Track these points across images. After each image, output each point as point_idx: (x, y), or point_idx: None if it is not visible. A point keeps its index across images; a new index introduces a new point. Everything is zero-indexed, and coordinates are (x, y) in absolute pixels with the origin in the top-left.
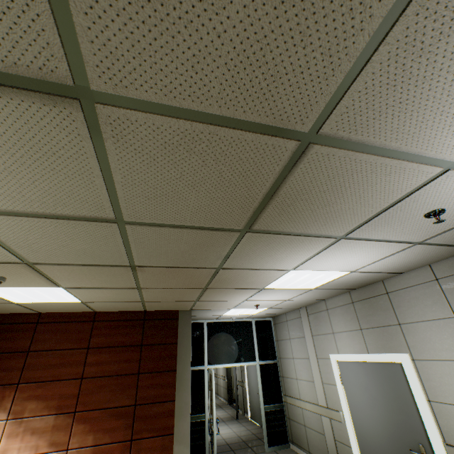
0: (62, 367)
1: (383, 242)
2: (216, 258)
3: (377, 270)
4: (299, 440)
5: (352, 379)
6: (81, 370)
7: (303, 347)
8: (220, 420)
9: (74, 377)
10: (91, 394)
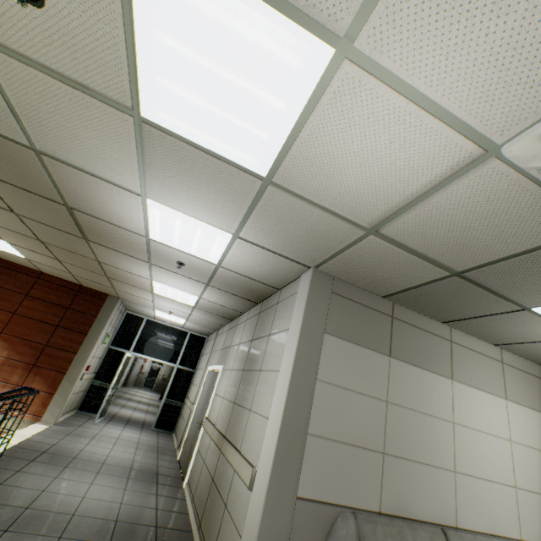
0: (3, 300)
1: (182, 276)
2: (89, 253)
3: (217, 302)
4: (178, 428)
5: (206, 383)
6: (16, 308)
7: (206, 361)
8: (145, 411)
9: (9, 311)
10: (17, 326)
